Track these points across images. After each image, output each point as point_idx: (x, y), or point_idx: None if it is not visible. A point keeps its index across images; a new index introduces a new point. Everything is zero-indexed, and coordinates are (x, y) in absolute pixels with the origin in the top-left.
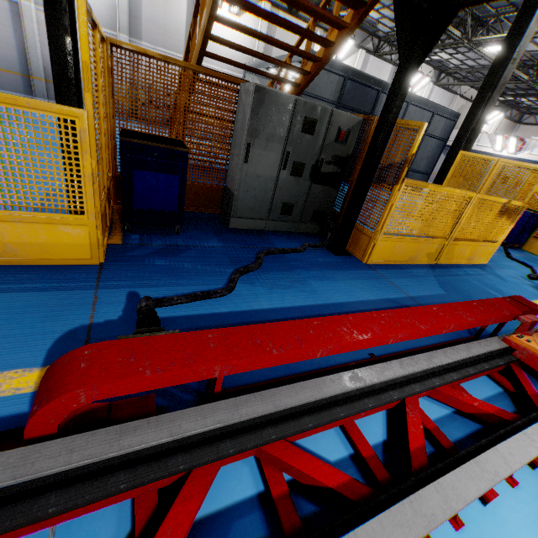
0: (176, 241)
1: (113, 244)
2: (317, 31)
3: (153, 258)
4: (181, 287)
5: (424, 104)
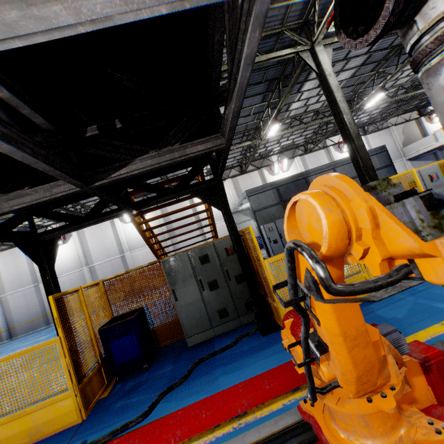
0: (142, 378)
1: (102, 398)
2: (262, 169)
3: (117, 401)
4: (117, 423)
5: (346, 161)
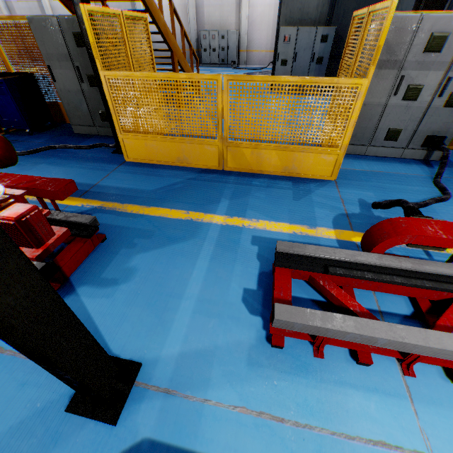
0: (21, 139)
1: None
2: None
3: None
4: None
5: None
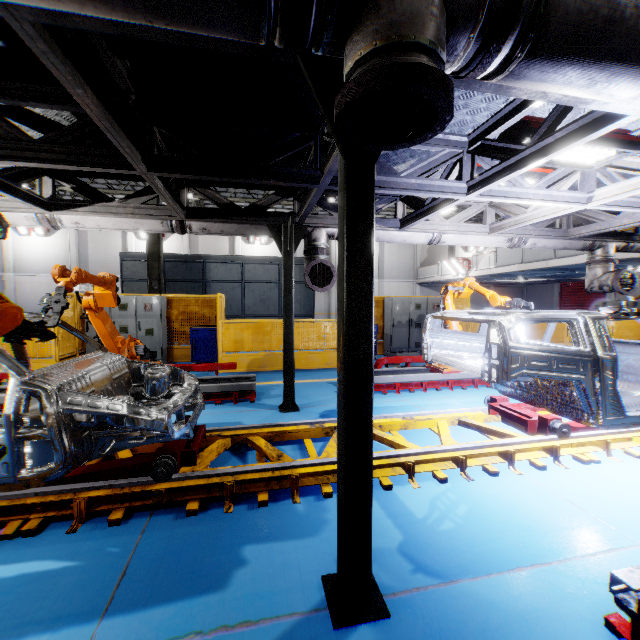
0: None
1: None
2: None
3: None
4: None
5: (261, 260)
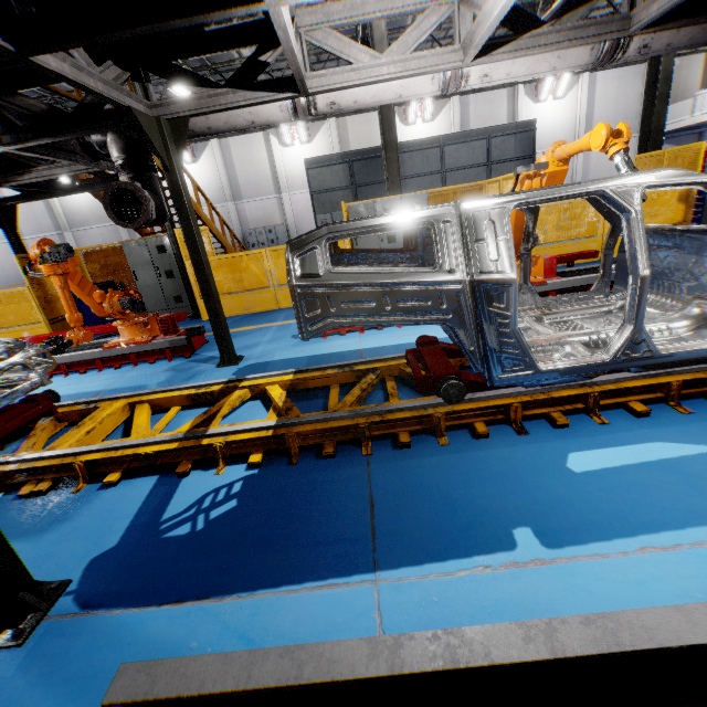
0: None
1: None
2: None
3: None
4: None
5: (464, 137)
